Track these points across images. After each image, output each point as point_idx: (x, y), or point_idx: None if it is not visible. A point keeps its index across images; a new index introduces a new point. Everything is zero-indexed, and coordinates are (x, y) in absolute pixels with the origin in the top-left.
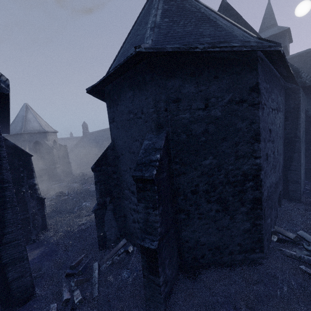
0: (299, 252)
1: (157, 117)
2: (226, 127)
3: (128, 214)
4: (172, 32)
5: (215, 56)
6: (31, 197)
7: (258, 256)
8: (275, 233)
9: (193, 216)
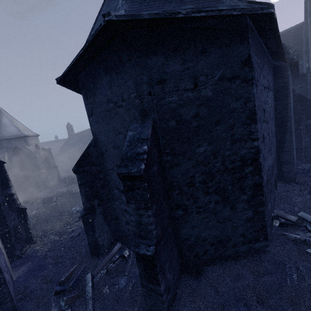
0: (303, 235)
1: (140, 103)
2: (219, 108)
3: (120, 215)
4: (148, 1)
5: (200, 26)
6: (9, 209)
7: (263, 245)
8: (276, 217)
9: (191, 211)
